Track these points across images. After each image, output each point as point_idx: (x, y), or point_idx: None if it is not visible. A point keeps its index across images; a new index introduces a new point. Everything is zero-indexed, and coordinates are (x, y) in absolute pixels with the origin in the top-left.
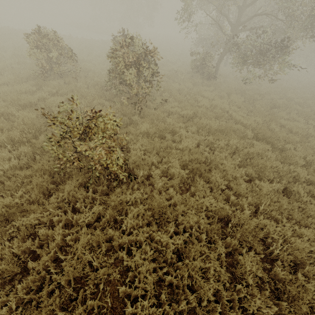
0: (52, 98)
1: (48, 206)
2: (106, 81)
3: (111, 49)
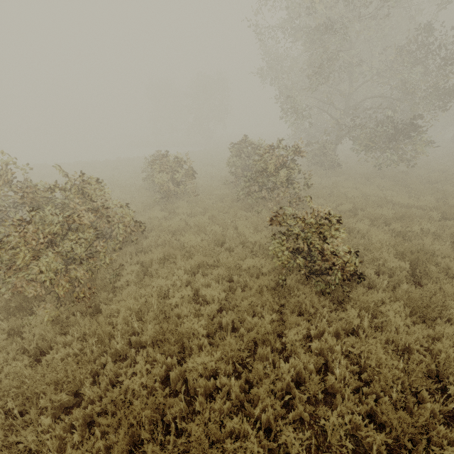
0: (194, 218)
1: (299, 320)
2: (239, 191)
3: (229, 159)
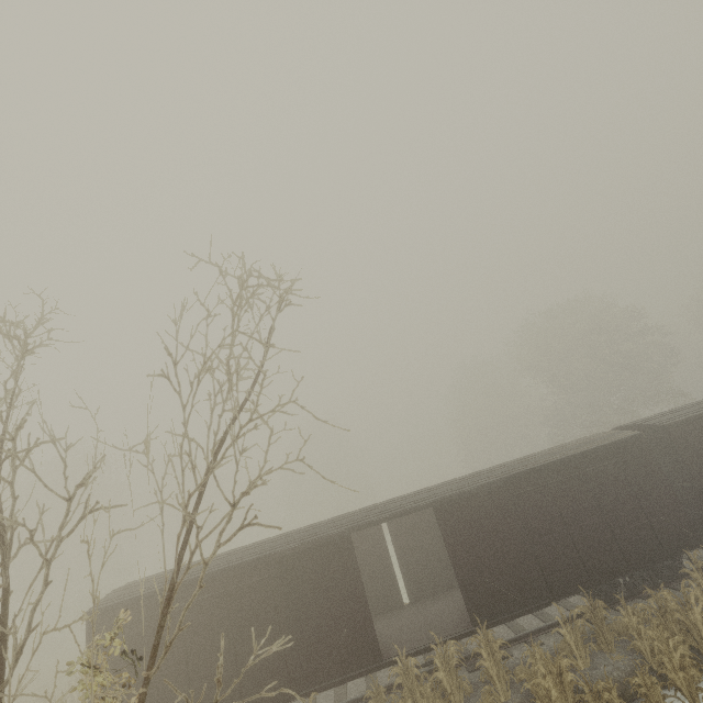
0: None
1: None
2: None
3: None
